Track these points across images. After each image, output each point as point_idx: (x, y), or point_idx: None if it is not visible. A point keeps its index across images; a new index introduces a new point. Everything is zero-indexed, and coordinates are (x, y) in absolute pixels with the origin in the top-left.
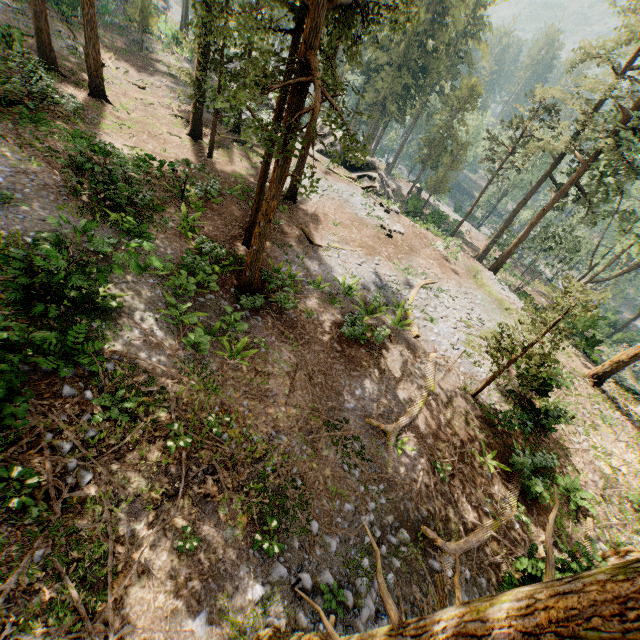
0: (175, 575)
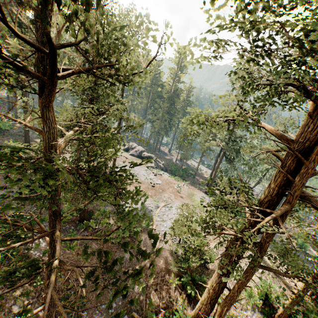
0: None
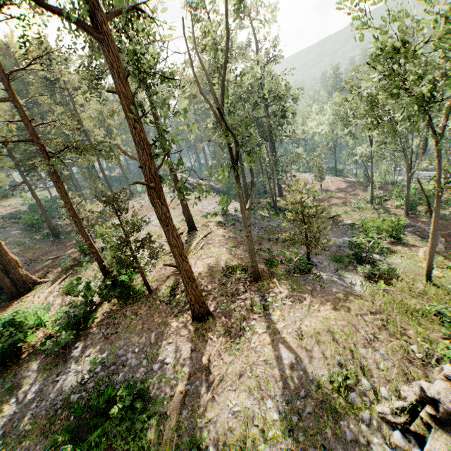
0: None
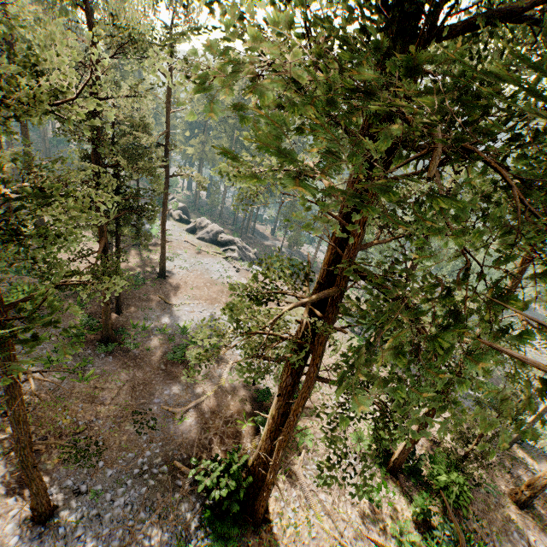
0: (7, 481)
